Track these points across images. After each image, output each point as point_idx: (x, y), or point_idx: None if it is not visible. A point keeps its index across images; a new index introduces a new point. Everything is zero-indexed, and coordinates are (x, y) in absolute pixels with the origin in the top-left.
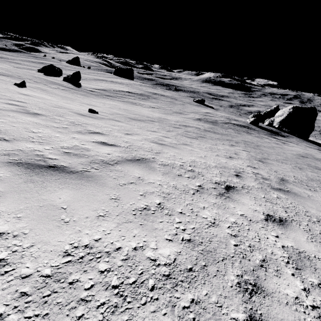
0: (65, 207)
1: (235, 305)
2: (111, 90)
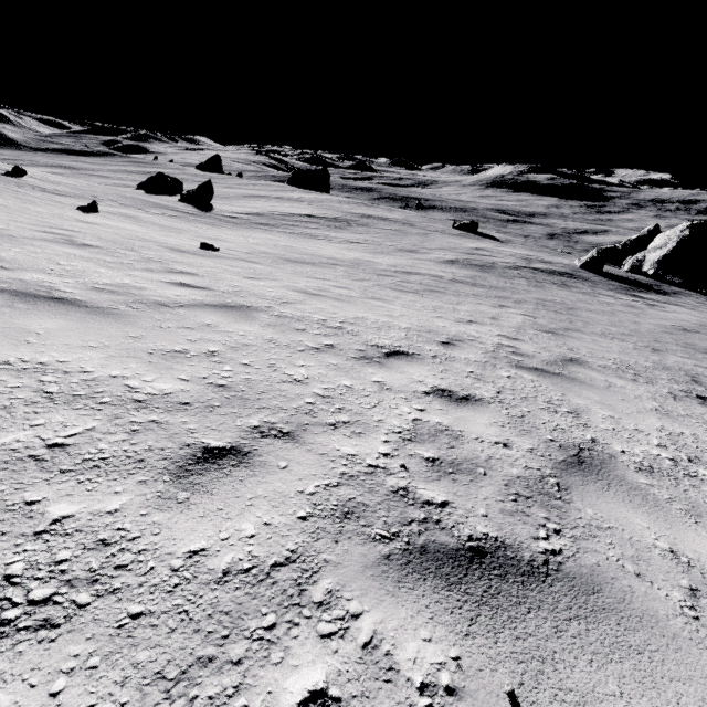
0: (41, 333)
1: (222, 436)
2: (272, 213)
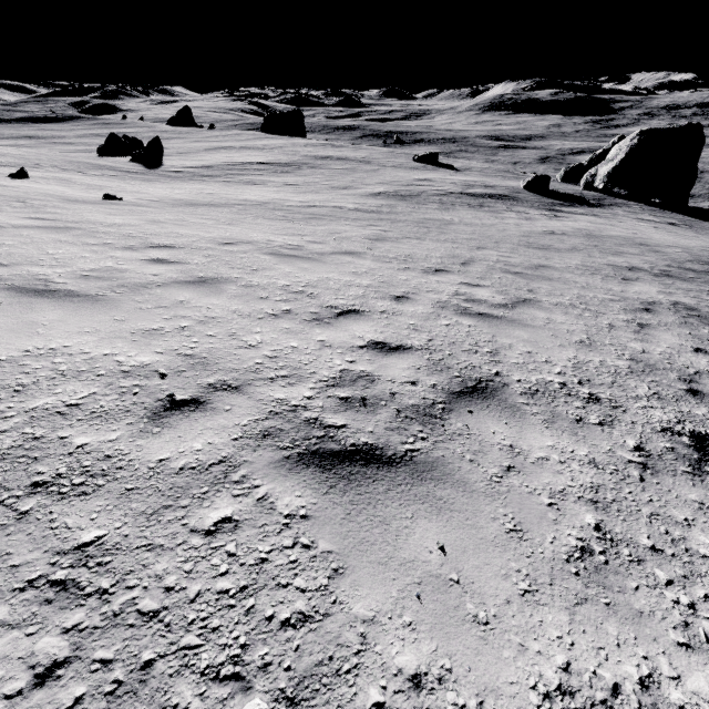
0: None
1: None
2: (223, 164)
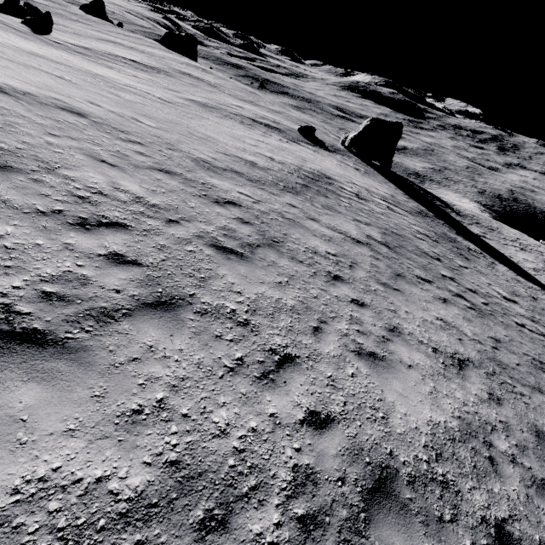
0: None
1: None
2: (101, 51)
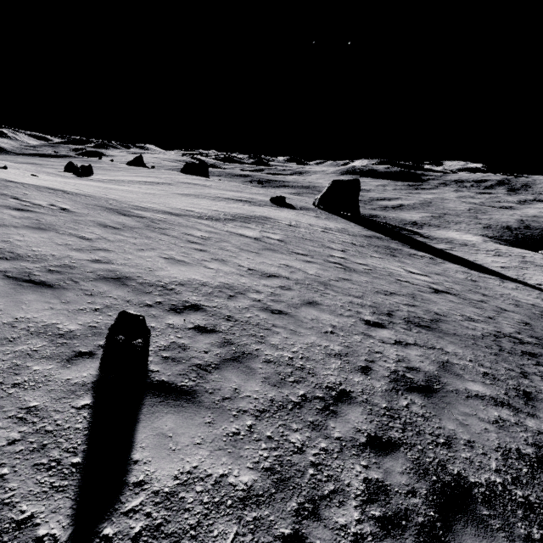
0: None
1: None
2: (123, 180)
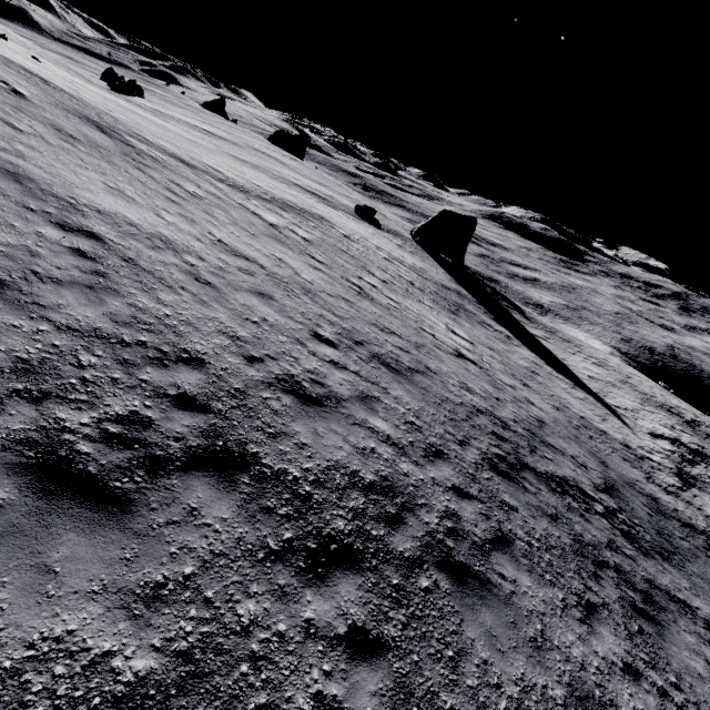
0: None
1: None
2: (174, 117)
